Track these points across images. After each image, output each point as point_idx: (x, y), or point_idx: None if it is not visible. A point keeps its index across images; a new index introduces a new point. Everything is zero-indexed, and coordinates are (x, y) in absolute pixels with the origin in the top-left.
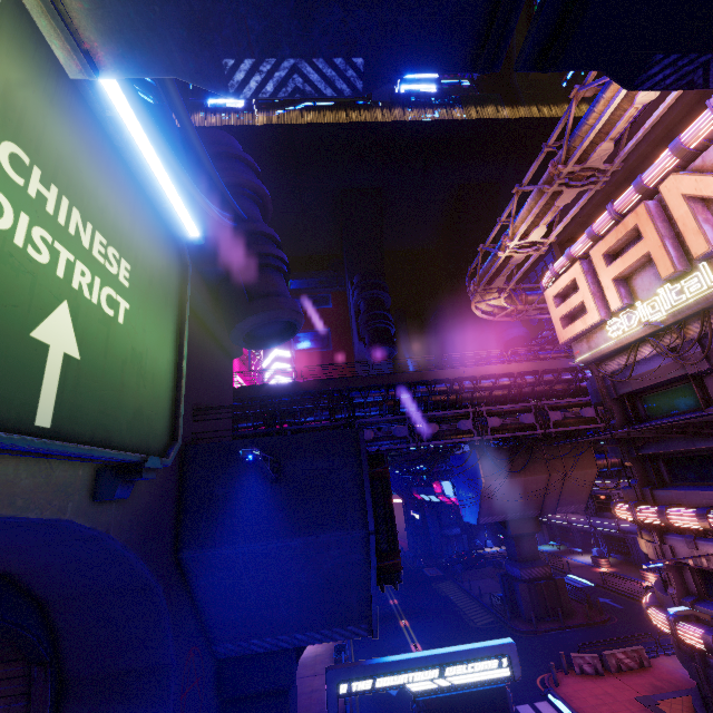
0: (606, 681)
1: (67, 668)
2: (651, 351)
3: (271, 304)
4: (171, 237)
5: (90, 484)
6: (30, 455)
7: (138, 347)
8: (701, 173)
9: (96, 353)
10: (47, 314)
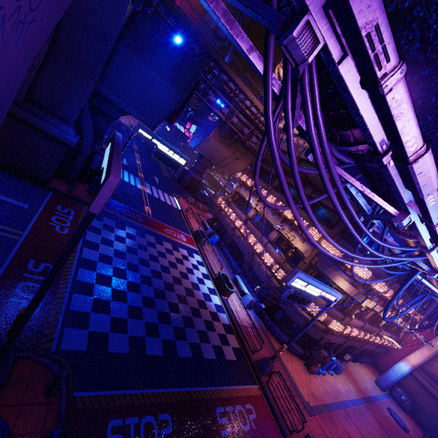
0: (192, 206)
1: (58, 39)
2: (295, 140)
3: None
4: None
5: None
6: None
7: None
8: None
9: None
10: None
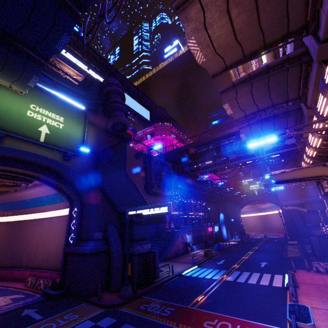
0: None
1: (83, 202)
2: None
3: (112, 119)
4: (80, 111)
5: (62, 157)
6: (42, 146)
7: (67, 132)
8: None
9: (54, 133)
10: (41, 127)
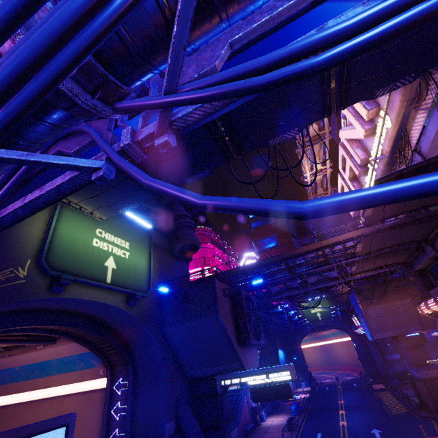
0: None
1: (136, 367)
2: None
3: (183, 240)
4: (144, 230)
5: (126, 300)
6: (107, 289)
7: (133, 263)
8: (345, 128)
9: (120, 266)
10: (108, 260)
